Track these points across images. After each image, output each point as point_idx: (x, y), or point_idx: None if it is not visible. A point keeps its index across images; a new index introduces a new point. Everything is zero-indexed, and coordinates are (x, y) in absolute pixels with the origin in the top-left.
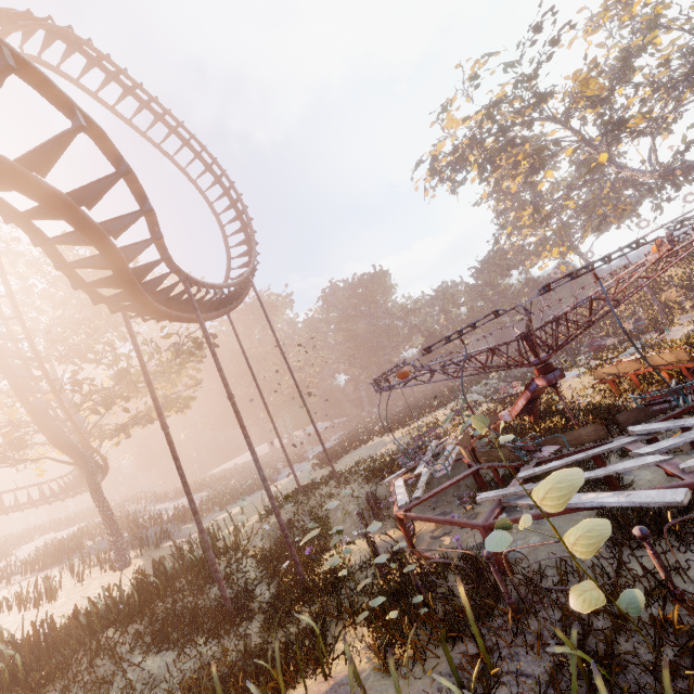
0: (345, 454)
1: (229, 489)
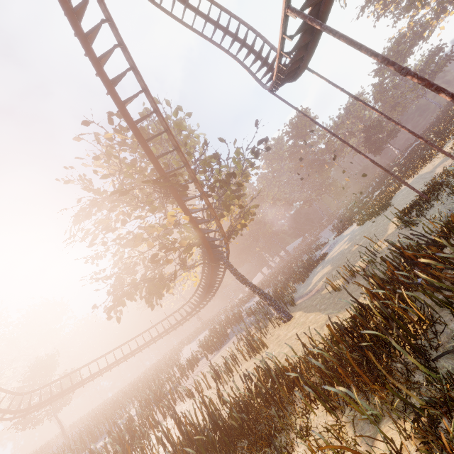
0: (389, 201)
1: (284, 280)
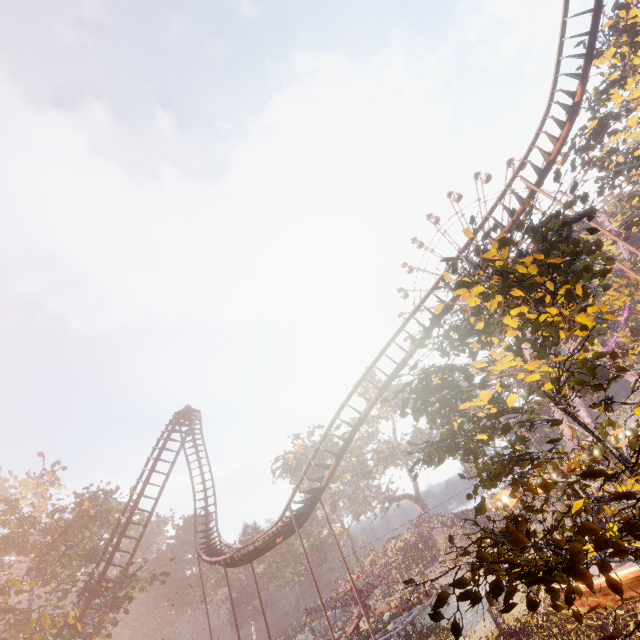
0: None
1: None
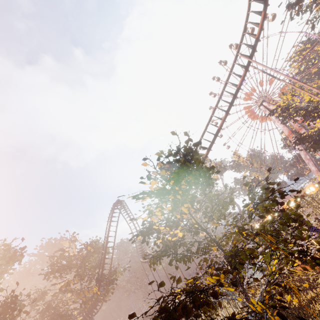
0: None
1: None
